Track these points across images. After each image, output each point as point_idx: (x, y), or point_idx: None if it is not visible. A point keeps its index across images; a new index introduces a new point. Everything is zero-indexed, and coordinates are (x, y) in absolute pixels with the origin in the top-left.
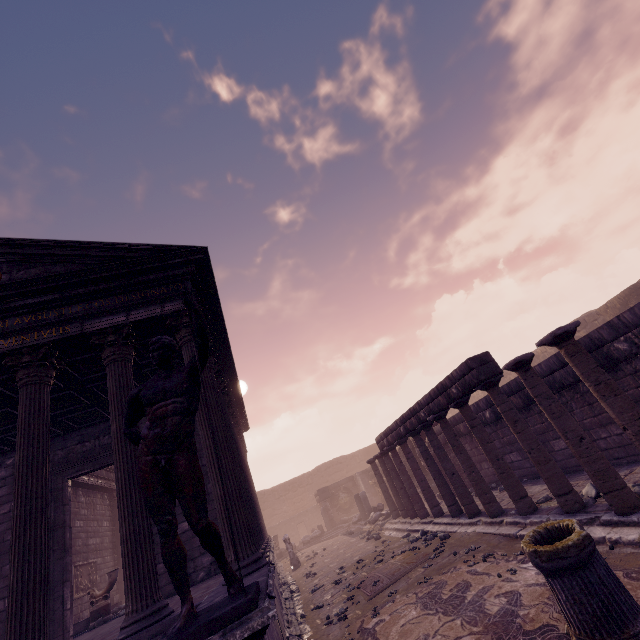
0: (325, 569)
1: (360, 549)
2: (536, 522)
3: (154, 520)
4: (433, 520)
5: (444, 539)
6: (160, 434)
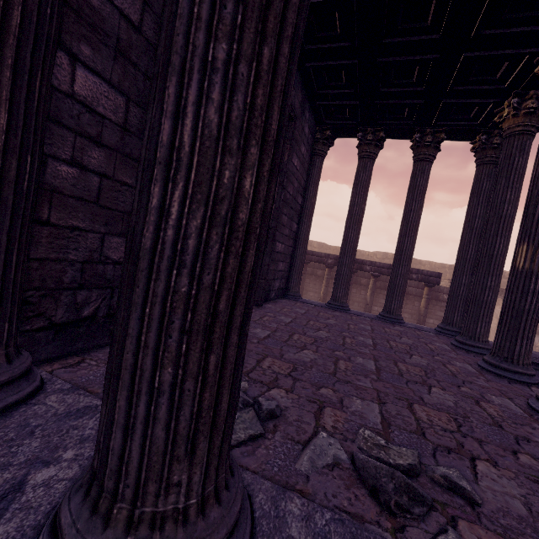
0: None
1: None
2: None
3: None
4: None
5: None
6: None
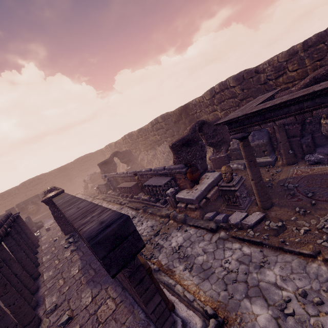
0: None
1: None
2: None
3: None
4: None
5: None
6: None
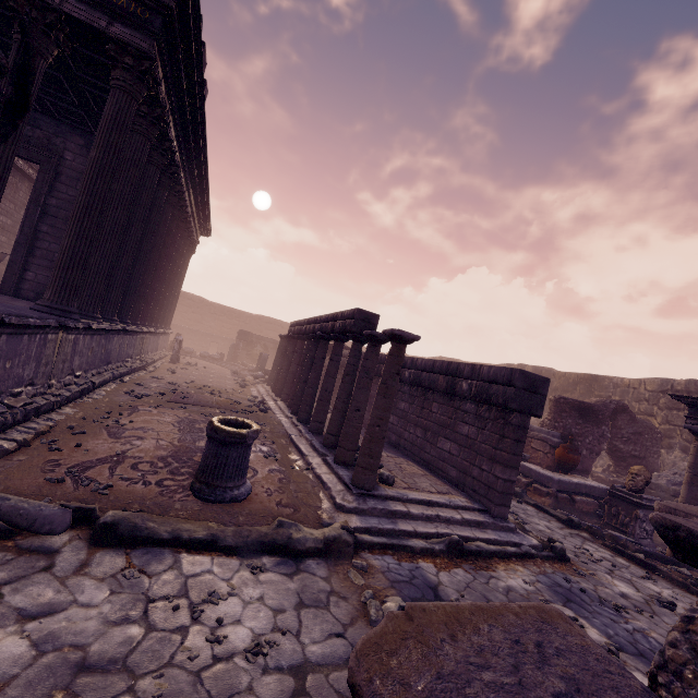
0: (185, 375)
1: (223, 383)
2: (307, 438)
3: None
4: (278, 401)
5: (261, 411)
6: None
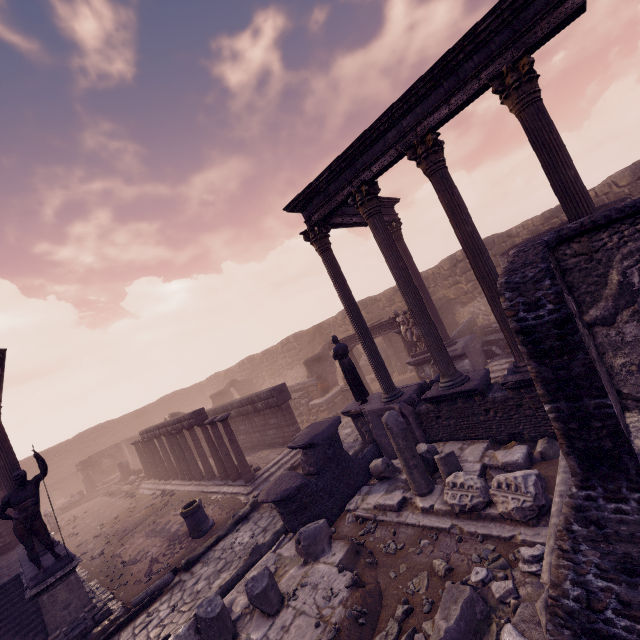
0: (87, 528)
1: (118, 507)
2: (211, 484)
3: (26, 547)
4: (172, 482)
5: (172, 496)
6: (27, 516)
